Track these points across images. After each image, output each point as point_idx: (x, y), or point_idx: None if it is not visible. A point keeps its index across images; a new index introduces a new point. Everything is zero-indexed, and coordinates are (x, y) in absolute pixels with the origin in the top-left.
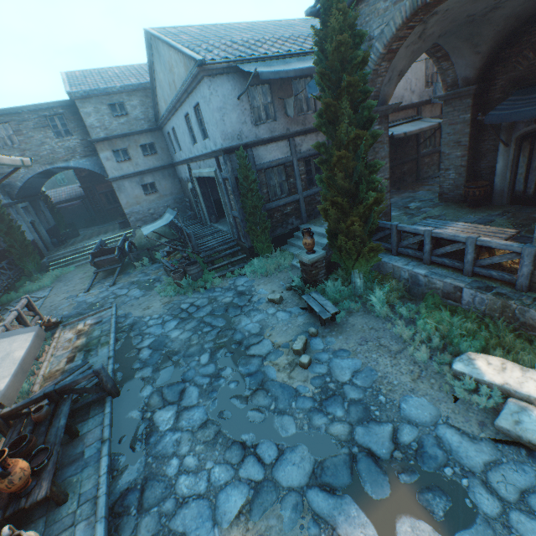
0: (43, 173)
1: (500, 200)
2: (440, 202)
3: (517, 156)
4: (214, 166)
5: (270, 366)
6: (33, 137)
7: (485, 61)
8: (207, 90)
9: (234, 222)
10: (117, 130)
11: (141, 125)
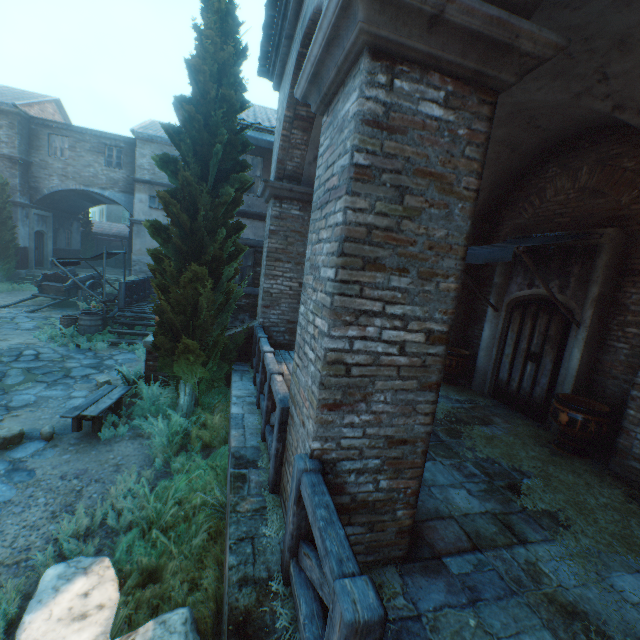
0: (79, 193)
1: (482, 386)
2: None
3: (507, 328)
4: None
5: None
6: (83, 157)
7: (487, 197)
8: None
9: None
10: (165, 179)
11: None
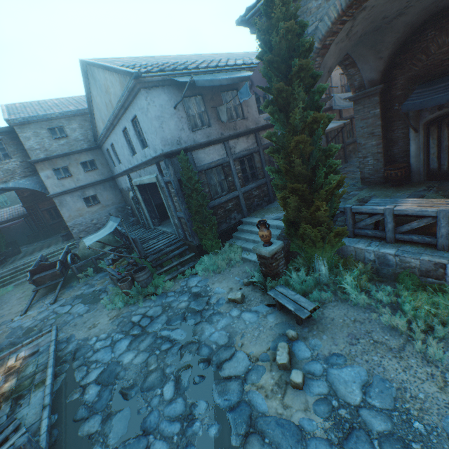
0: None
1: (418, 178)
2: (362, 185)
3: (427, 139)
4: (155, 172)
5: (254, 391)
6: None
7: (386, 65)
8: (144, 100)
9: (179, 222)
10: (57, 150)
11: (81, 145)
